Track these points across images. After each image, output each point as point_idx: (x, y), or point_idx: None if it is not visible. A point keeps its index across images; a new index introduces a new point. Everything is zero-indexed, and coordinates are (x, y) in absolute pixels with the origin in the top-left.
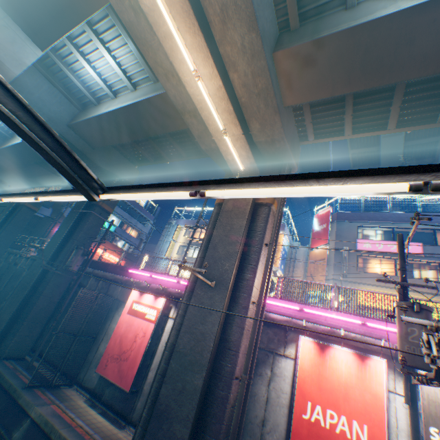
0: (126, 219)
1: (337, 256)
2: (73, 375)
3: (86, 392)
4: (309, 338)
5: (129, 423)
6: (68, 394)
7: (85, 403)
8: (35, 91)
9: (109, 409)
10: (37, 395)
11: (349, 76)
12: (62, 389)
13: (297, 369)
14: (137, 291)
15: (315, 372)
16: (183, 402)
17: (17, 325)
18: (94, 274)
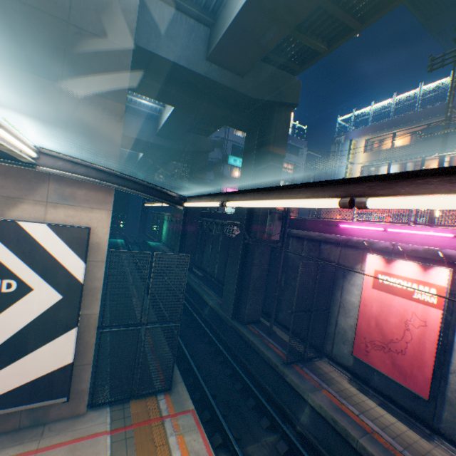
0: None
1: None
2: (315, 345)
3: (342, 369)
4: None
5: (435, 434)
6: (325, 372)
7: (351, 386)
8: (159, 30)
9: (388, 401)
10: (299, 375)
11: None
12: (315, 363)
13: None
14: (377, 258)
15: None
16: None
17: (243, 295)
18: (292, 235)
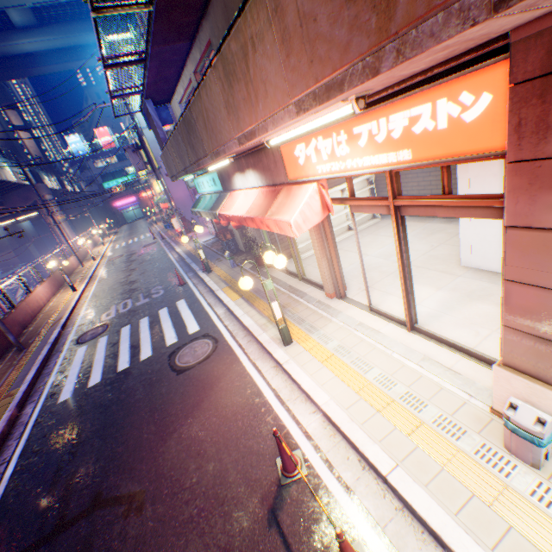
0: None
1: None
2: None
3: None
4: None
5: None
6: None
7: None
8: None
9: None
10: None
11: None
12: None
13: None
14: None
15: None
16: None
17: None
18: None
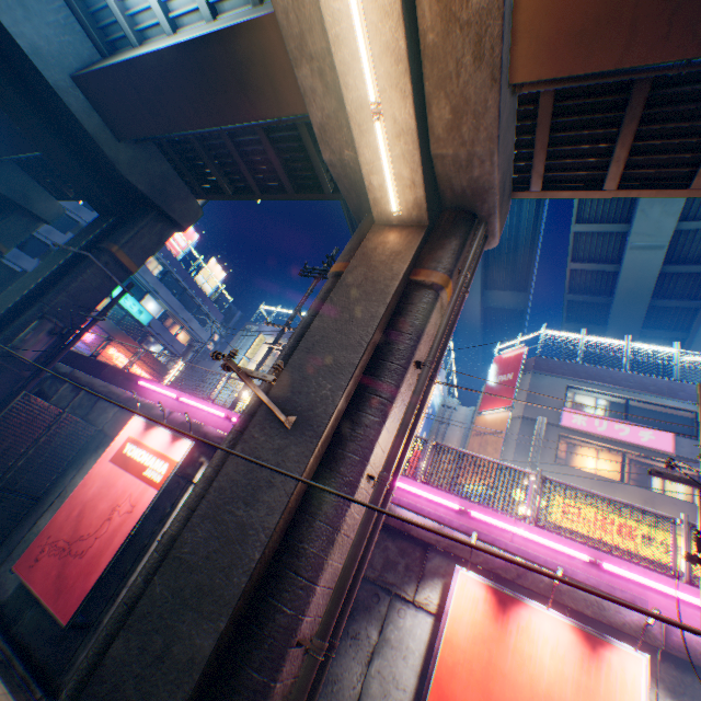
0: (174, 309)
1: (525, 430)
2: None
3: None
4: (476, 576)
5: (51, 696)
6: None
7: None
8: None
9: (19, 655)
10: None
11: (673, 16)
12: None
13: (440, 642)
14: (142, 421)
15: (480, 656)
16: (156, 688)
17: None
18: (72, 378)
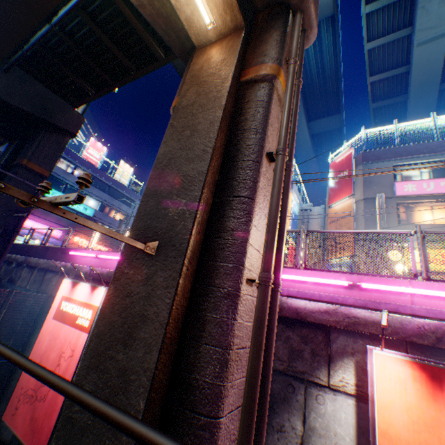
0: (107, 201)
1: (369, 208)
2: None
3: None
4: (393, 353)
5: None
6: None
7: None
8: None
9: None
10: None
11: None
12: None
13: (374, 435)
14: (69, 282)
15: None
16: None
17: None
18: (26, 264)
